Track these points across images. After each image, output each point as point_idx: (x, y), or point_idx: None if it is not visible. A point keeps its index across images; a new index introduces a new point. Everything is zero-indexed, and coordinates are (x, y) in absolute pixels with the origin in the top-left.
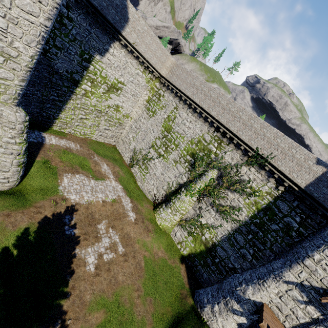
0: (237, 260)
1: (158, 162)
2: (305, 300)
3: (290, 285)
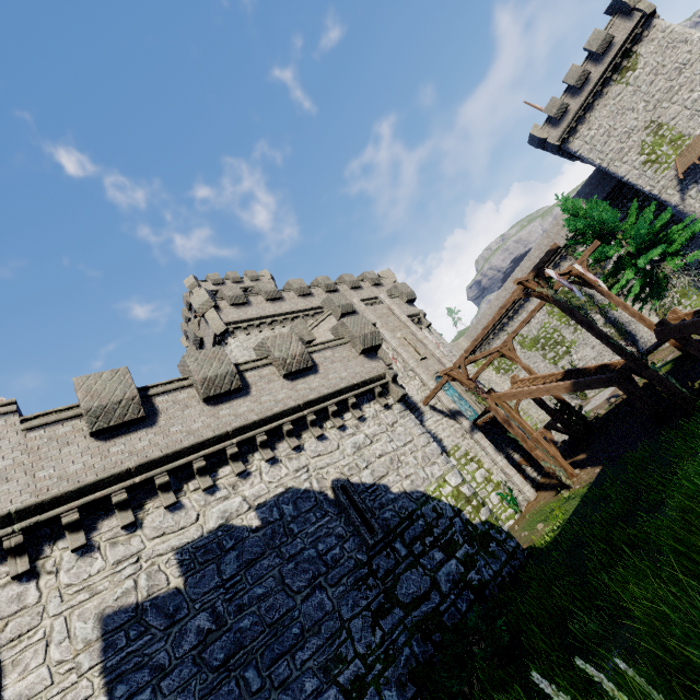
0: (698, 245)
1: (577, 355)
2: (696, 185)
3: (685, 197)
